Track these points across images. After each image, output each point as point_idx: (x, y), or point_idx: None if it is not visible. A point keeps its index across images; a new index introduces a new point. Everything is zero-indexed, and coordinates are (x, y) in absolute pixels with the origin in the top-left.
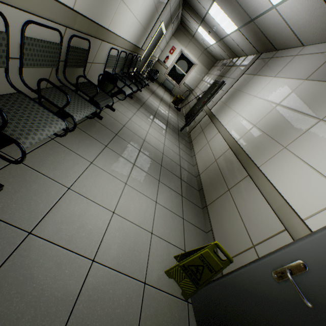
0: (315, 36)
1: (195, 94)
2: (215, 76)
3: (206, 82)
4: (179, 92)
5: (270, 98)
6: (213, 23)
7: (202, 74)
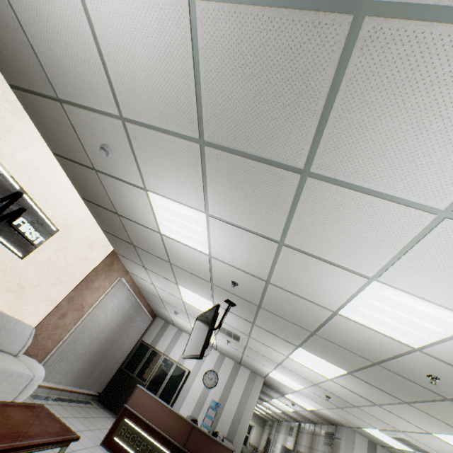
0: (282, 419)
1: (260, 450)
2: (267, 433)
3: (263, 439)
4: (248, 452)
5: (280, 442)
6: (256, 408)
7: (260, 432)
